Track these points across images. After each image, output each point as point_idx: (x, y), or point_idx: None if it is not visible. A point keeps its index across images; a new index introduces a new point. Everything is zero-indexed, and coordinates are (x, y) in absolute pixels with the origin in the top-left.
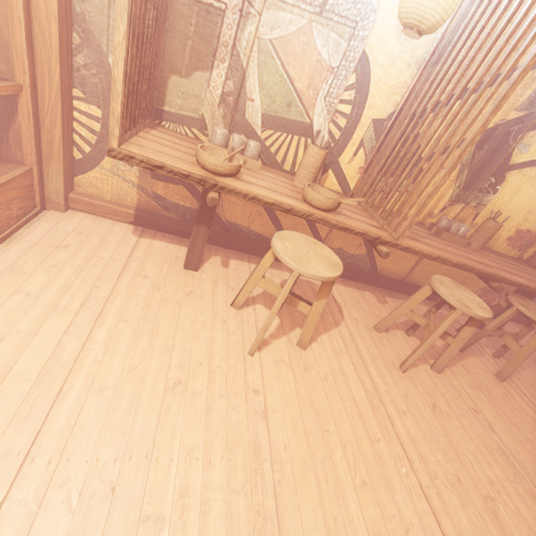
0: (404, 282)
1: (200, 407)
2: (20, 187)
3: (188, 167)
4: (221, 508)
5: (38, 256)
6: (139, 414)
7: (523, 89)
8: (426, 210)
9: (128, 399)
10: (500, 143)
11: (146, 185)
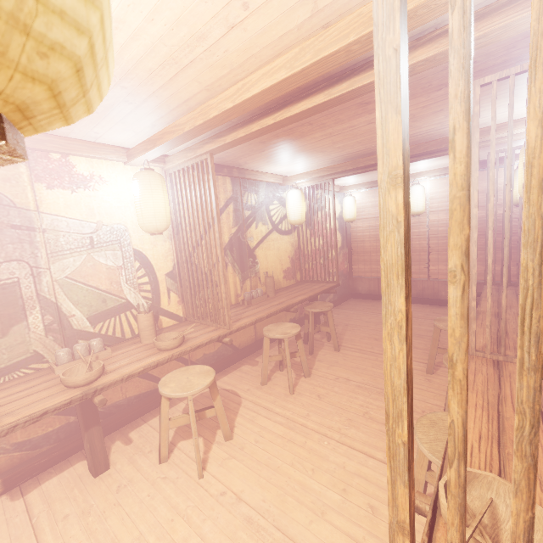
0: (258, 341)
1: (196, 542)
2: None
3: (65, 396)
4: None
5: None
6: None
7: (227, 219)
8: (234, 295)
9: None
10: (239, 243)
11: (1, 444)
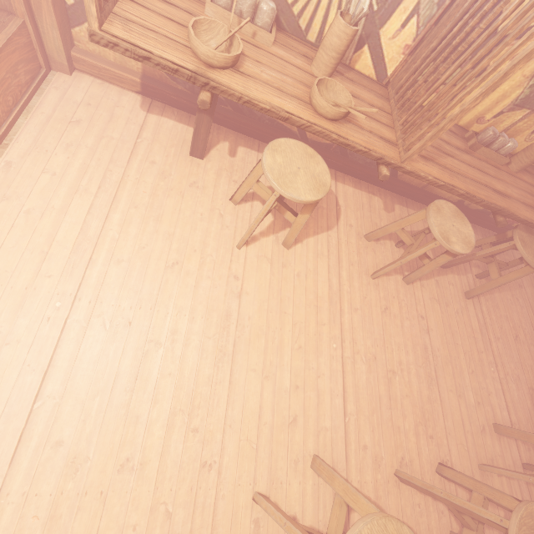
0: (423, 191)
1: (191, 283)
2: (19, 47)
3: (179, 57)
4: (197, 344)
5: (55, 133)
6: (146, 281)
7: None
8: (477, 113)
9: (138, 270)
10: None
11: None
